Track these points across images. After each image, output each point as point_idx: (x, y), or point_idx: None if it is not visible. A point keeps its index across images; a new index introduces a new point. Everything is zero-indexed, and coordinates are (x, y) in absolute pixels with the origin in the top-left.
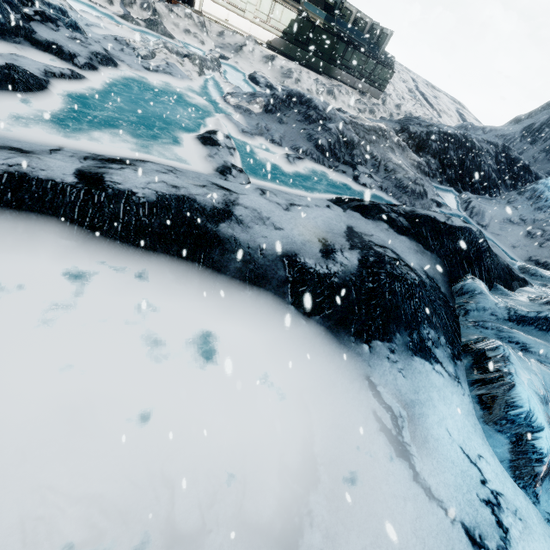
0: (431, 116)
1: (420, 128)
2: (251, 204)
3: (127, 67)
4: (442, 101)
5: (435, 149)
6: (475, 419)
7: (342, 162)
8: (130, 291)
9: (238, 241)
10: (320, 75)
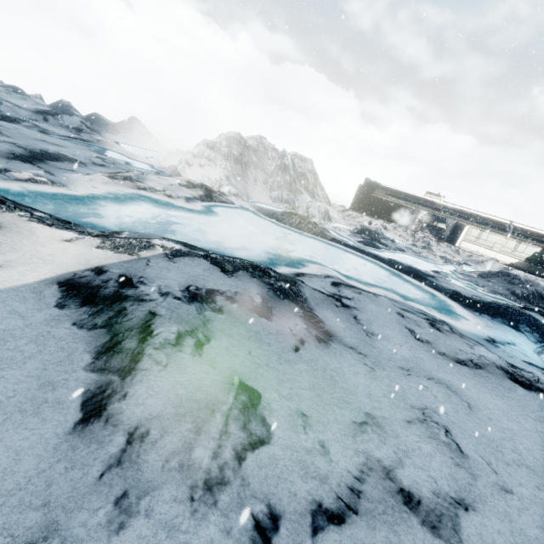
0: None
1: None
2: (444, 281)
3: (408, 253)
4: None
5: None
6: (533, 348)
7: (534, 305)
8: (394, 276)
9: (433, 281)
10: None
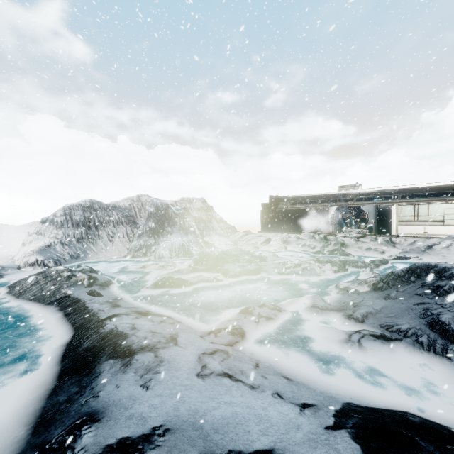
0: None
1: None
2: (168, 356)
3: (266, 274)
4: None
5: None
6: None
7: None
8: (20, 381)
9: (97, 378)
10: None
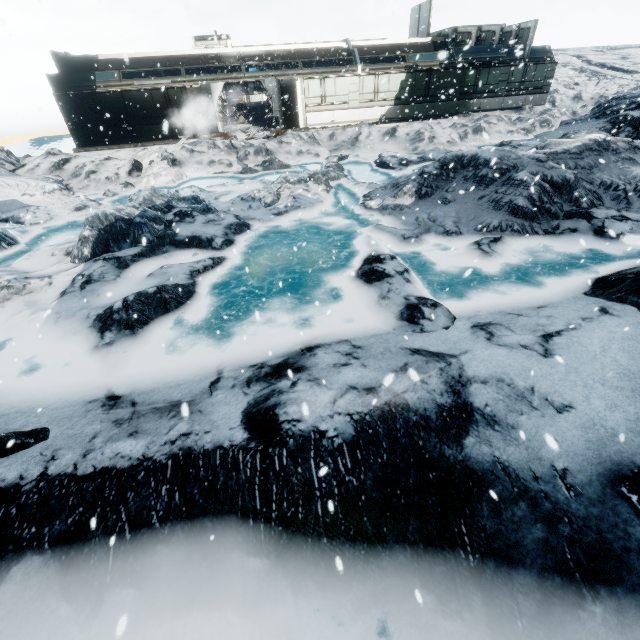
0: (634, 83)
1: None
2: (487, 371)
3: (259, 223)
4: (637, 57)
5: None
6: None
7: (562, 217)
8: None
9: (509, 468)
10: (452, 118)
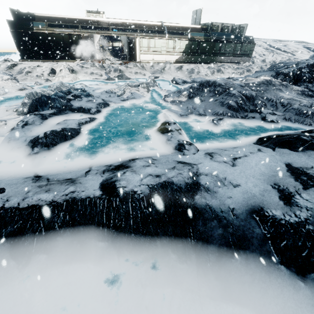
0: (288, 57)
1: (291, 68)
2: (208, 170)
3: (113, 103)
4: (290, 46)
5: (309, 77)
6: None
7: (249, 111)
8: (149, 280)
9: (212, 207)
10: (208, 64)
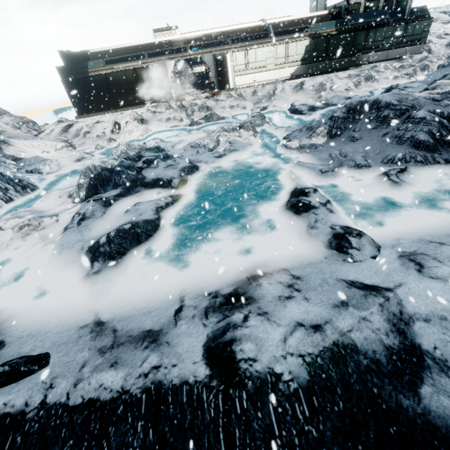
0: None
1: None
2: (427, 307)
3: (205, 164)
4: None
5: None
6: None
7: None
8: None
9: None
10: (347, 70)
